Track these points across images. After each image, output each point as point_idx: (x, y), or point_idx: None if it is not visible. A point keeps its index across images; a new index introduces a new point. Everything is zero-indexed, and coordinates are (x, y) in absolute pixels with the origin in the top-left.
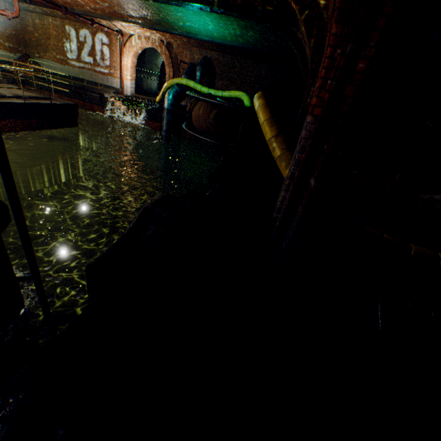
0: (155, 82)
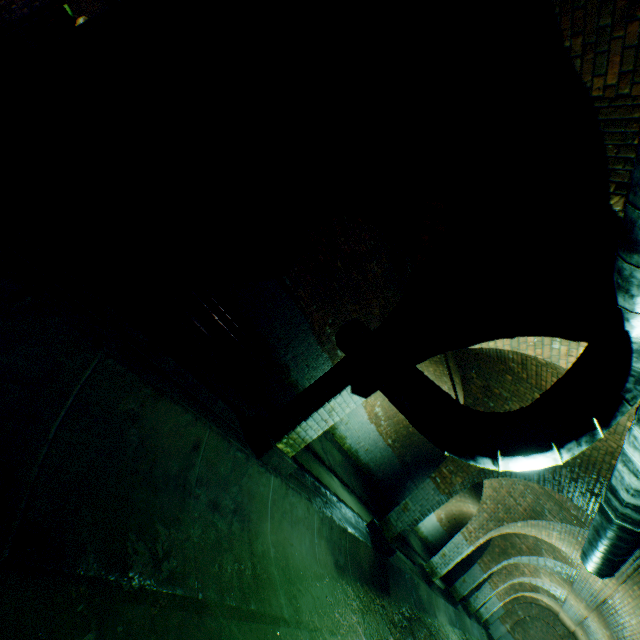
0: None
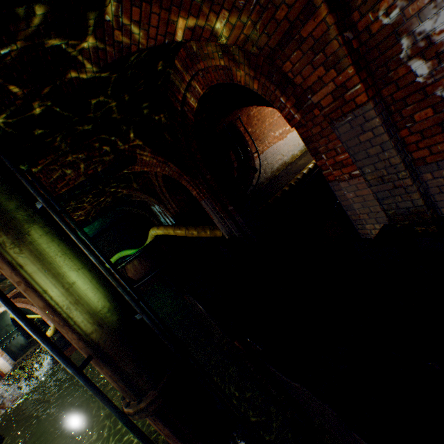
0: (19, 337)
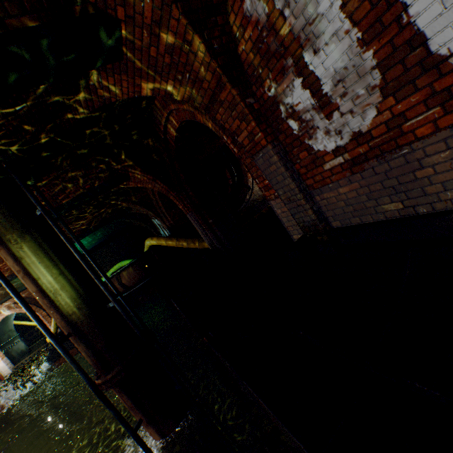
0: (20, 343)
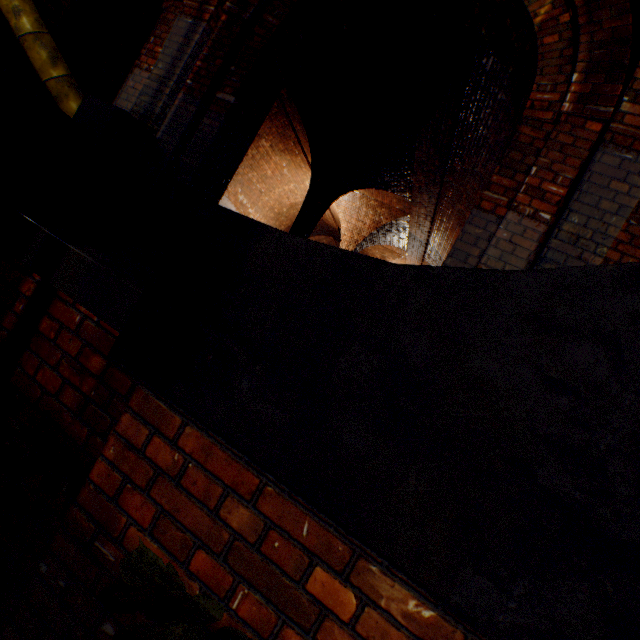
0: None
